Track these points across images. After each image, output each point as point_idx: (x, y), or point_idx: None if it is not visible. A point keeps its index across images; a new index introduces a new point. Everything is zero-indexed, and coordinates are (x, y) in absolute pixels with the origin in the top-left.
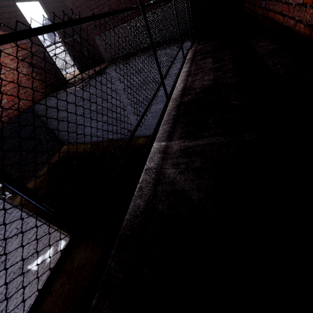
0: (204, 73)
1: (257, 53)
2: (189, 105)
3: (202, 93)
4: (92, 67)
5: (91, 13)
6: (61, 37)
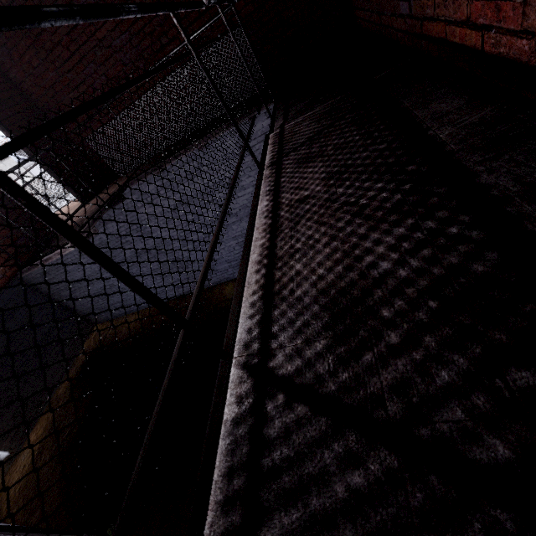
0: (313, 220)
1: (439, 139)
2: (290, 404)
3: (325, 328)
4: (104, 188)
5: (75, 95)
6: (28, 151)
